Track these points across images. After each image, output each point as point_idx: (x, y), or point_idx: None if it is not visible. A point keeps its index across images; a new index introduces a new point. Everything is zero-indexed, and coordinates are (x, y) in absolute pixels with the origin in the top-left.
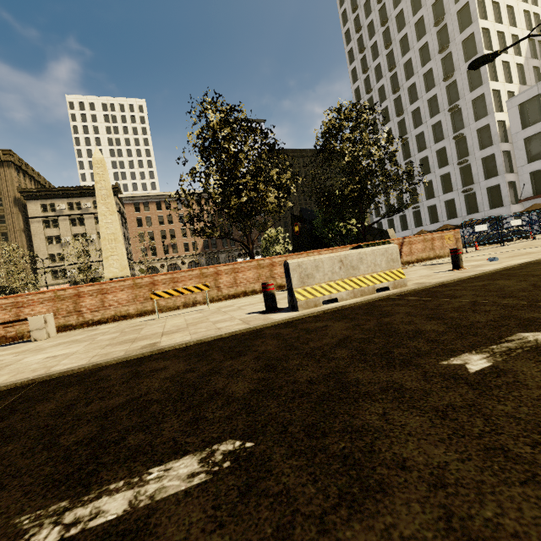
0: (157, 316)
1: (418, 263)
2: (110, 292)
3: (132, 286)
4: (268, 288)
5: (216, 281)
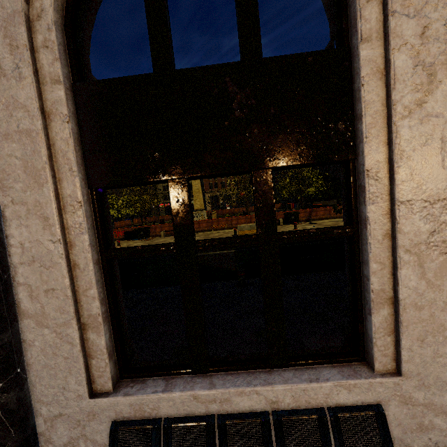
0: (213, 232)
1: (319, 220)
2: (201, 223)
3: (207, 222)
4: (234, 230)
5: (231, 222)
